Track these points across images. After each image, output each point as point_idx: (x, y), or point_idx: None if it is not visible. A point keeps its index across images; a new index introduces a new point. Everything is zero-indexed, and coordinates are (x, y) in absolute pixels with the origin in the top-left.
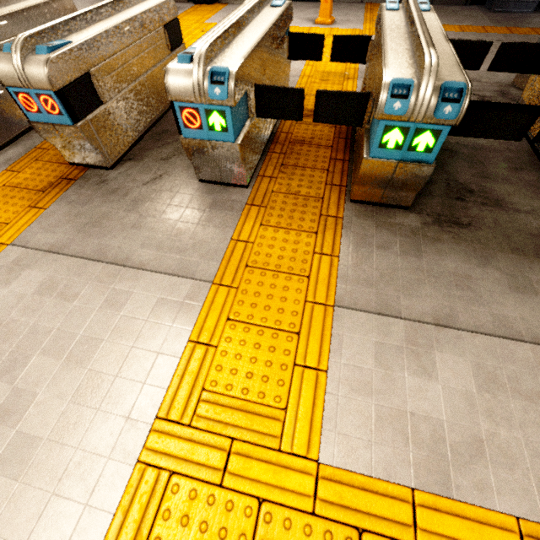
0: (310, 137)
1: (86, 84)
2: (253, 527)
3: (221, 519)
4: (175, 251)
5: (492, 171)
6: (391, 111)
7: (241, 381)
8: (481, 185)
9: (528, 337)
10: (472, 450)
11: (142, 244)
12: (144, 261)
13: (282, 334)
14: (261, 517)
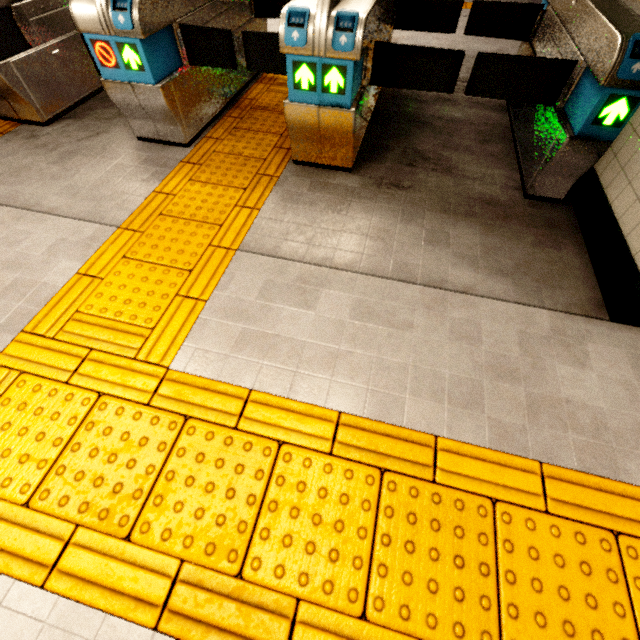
0: (276, 105)
1: (6, 21)
2: (86, 413)
3: (58, 406)
4: (91, 199)
5: (457, 142)
6: (292, 43)
7: (118, 306)
8: (439, 154)
9: (422, 280)
10: (322, 364)
11: (57, 192)
12: (54, 207)
13: (174, 271)
14: (97, 406)
